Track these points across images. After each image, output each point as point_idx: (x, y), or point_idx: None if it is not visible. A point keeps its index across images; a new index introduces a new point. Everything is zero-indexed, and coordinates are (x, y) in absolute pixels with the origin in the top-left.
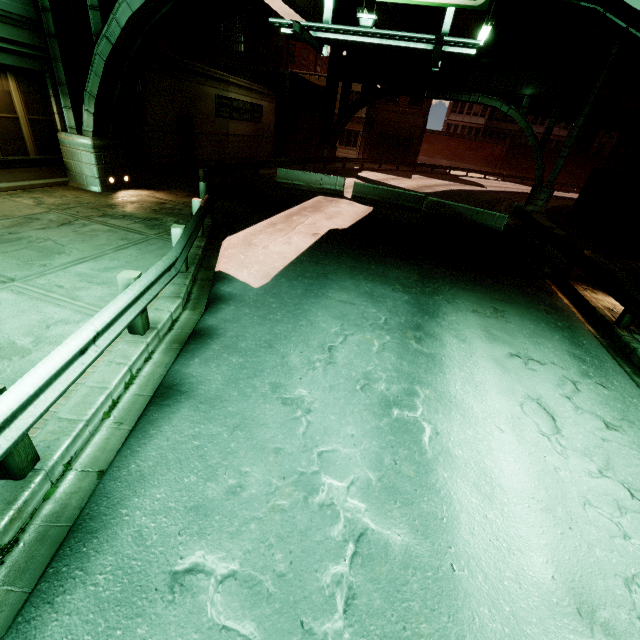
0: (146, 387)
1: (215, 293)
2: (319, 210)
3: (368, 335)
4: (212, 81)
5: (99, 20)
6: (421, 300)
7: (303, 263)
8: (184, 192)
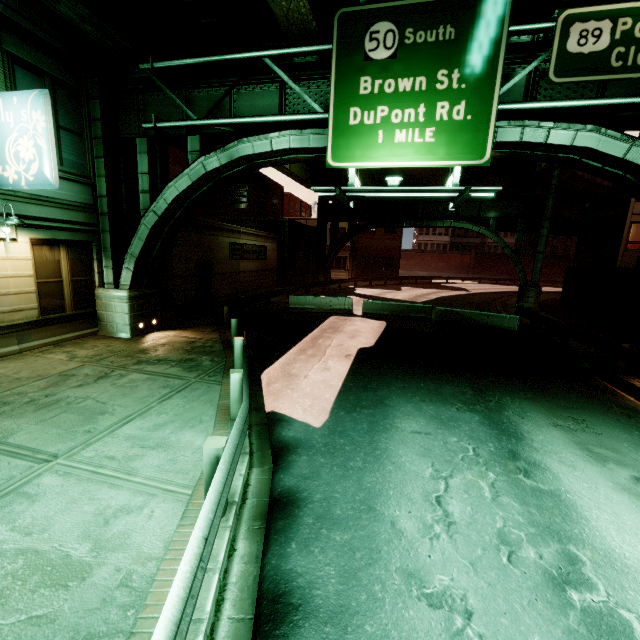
0: (242, 603)
1: (278, 440)
2: (338, 330)
3: (468, 474)
4: (227, 233)
5: (148, 200)
6: (494, 418)
7: (352, 390)
8: (208, 328)
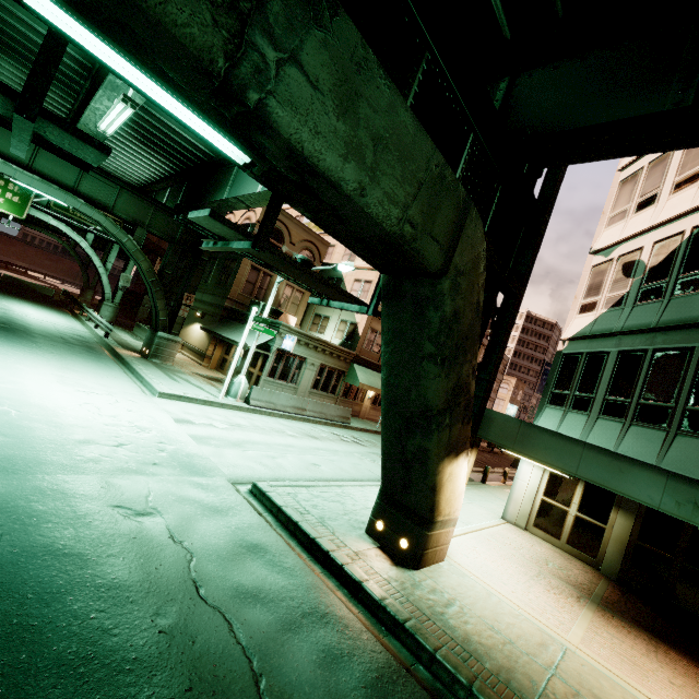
0: None
1: None
2: None
3: None
4: None
5: None
6: (3, 296)
7: None
8: None
